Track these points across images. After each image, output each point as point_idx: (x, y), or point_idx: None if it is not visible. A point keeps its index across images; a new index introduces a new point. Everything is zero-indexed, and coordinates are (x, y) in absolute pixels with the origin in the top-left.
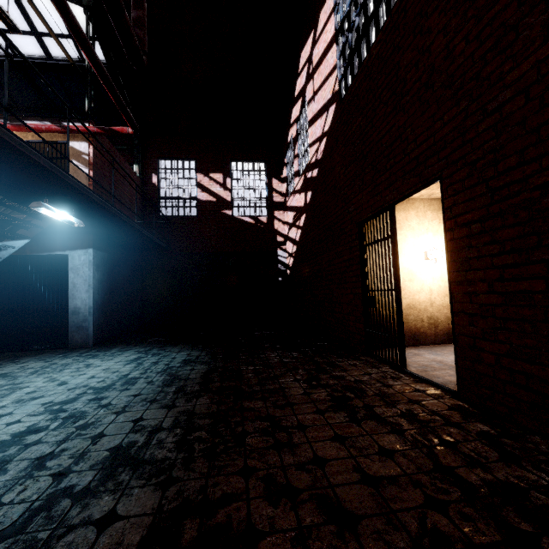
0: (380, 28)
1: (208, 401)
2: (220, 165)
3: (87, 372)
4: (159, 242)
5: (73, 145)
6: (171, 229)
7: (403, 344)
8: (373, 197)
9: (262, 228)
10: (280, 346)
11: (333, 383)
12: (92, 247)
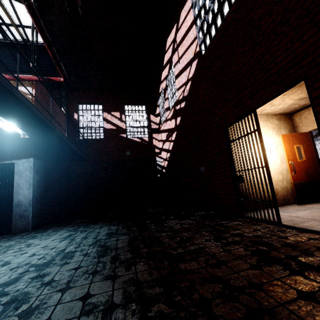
0: (232, 4)
1: (147, 267)
2: (117, 107)
3: (28, 251)
4: (80, 153)
5: (20, 89)
6: (87, 147)
7: (276, 205)
8: (237, 108)
9: (145, 144)
10: (173, 217)
11: (238, 239)
12: (33, 157)
